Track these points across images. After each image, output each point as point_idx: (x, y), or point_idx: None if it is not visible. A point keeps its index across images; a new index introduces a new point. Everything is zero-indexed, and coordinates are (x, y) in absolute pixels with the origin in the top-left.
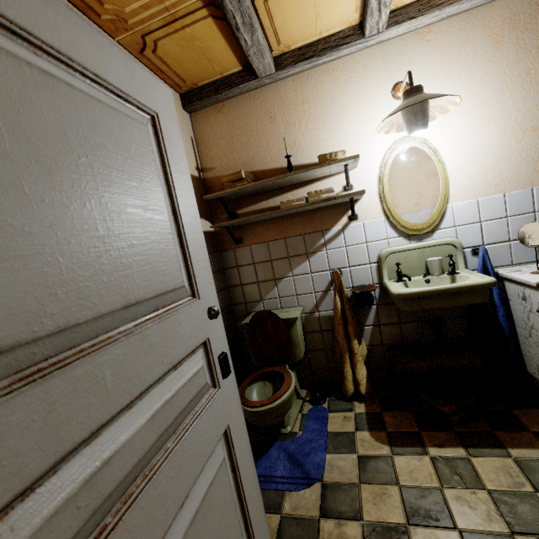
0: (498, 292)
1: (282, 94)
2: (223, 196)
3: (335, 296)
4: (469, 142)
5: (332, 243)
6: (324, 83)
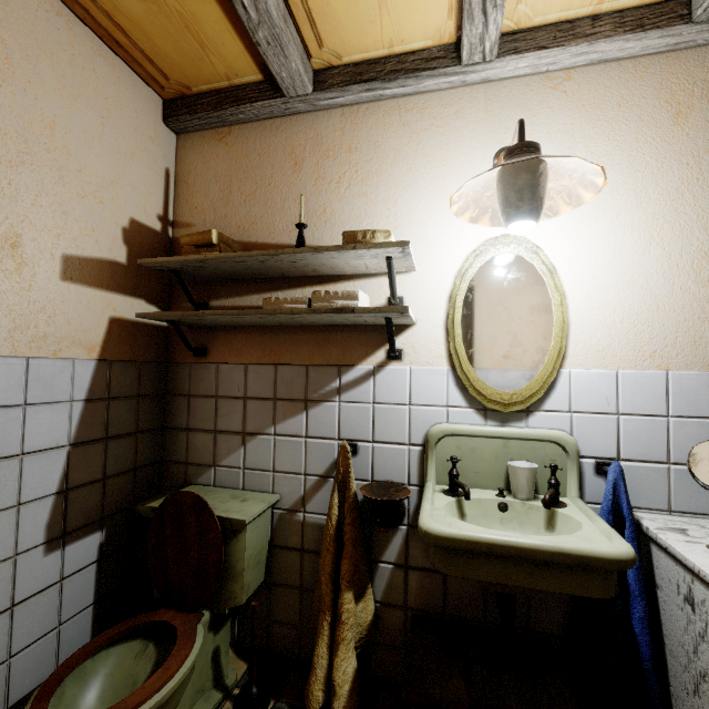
0: (638, 565)
1: (321, 132)
2: (179, 268)
3: (333, 491)
4: (613, 268)
5: (351, 392)
6: (389, 127)
